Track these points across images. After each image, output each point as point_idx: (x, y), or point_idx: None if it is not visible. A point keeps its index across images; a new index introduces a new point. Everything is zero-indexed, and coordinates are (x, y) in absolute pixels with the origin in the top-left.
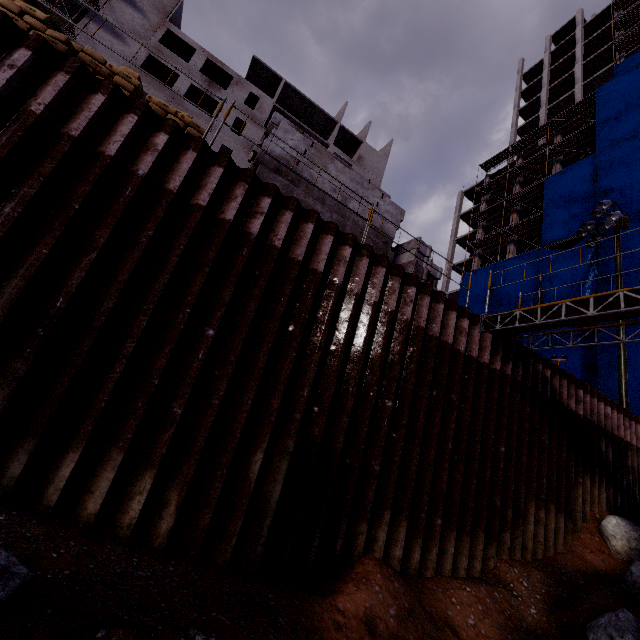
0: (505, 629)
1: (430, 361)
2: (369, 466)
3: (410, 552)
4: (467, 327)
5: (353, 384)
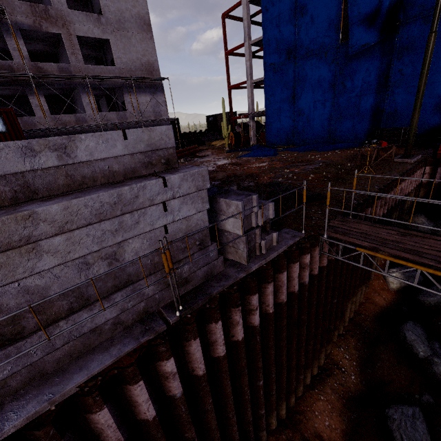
0: (343, 412)
1: (283, 323)
2: (258, 413)
3: (289, 400)
4: (309, 261)
5: (231, 413)
